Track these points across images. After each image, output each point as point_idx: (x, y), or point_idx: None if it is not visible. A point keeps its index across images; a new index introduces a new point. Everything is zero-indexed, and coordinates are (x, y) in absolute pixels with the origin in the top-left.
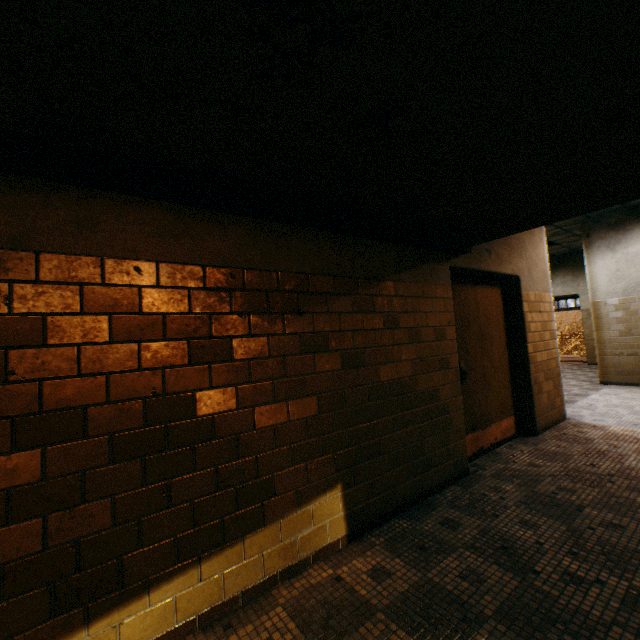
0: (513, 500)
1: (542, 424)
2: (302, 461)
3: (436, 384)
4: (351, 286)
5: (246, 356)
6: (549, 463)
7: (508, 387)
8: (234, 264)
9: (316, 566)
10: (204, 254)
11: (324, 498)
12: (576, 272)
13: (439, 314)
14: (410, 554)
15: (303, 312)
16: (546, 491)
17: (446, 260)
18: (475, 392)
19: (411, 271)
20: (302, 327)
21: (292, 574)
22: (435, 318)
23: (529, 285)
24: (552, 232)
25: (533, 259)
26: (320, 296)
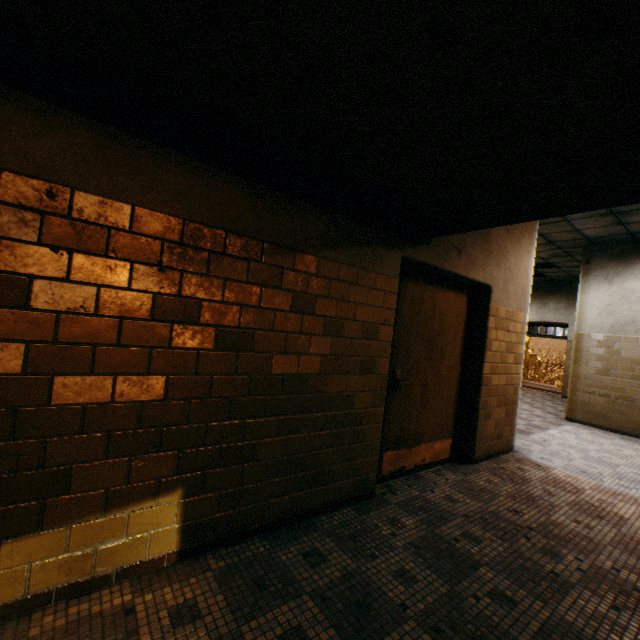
0: (405, 540)
1: (482, 453)
2: (124, 455)
3: (352, 389)
4: (251, 249)
5: (54, 306)
6: (469, 500)
7: (452, 406)
8: (57, 179)
9: (117, 587)
10: (3, 152)
11: (151, 504)
12: (571, 300)
13: (375, 309)
14: (241, 591)
15: (166, 267)
16: (448, 535)
17: (399, 248)
18: (409, 406)
19: (346, 250)
20: (160, 286)
21: (78, 593)
22: (368, 312)
23: (502, 299)
24: (553, 252)
25: (514, 271)
26: (199, 252)
